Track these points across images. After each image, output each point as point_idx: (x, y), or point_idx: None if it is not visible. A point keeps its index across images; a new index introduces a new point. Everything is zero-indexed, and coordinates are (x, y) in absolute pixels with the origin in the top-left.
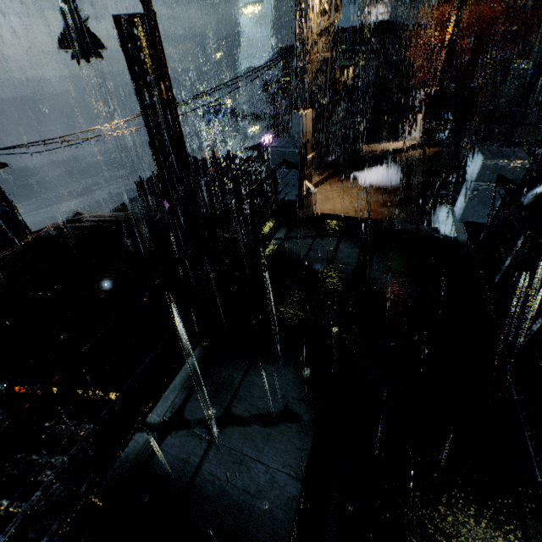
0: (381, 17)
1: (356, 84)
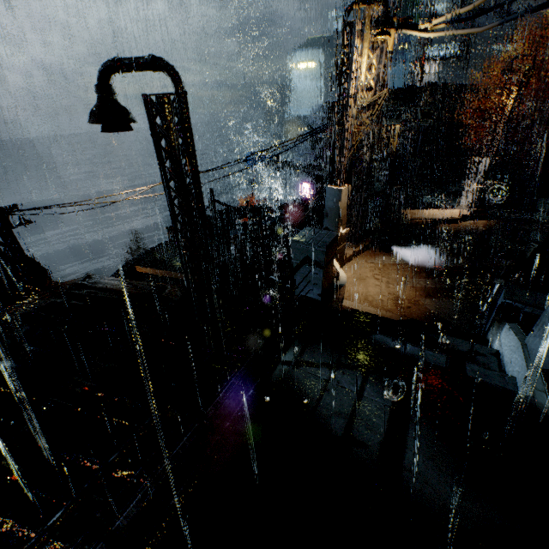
0: (431, 77)
1: (402, 152)
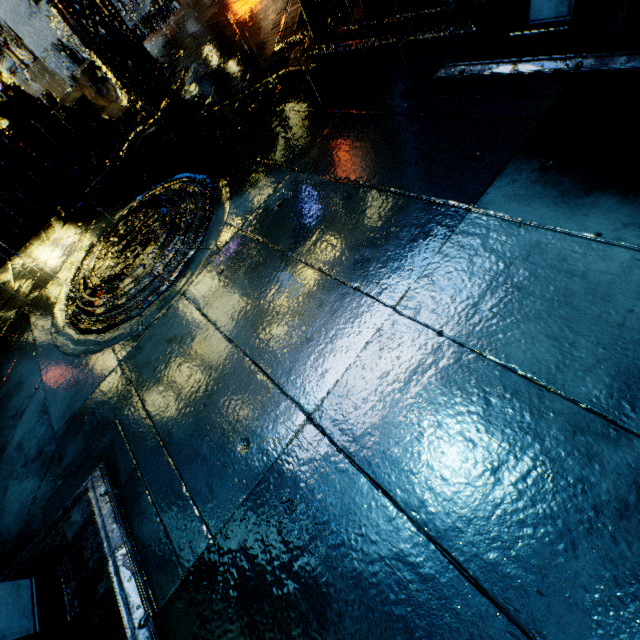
0: None
1: None
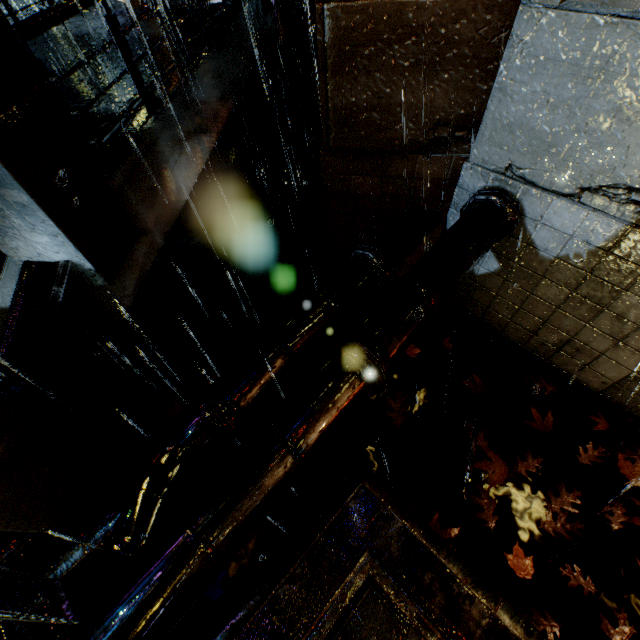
0: None
1: None
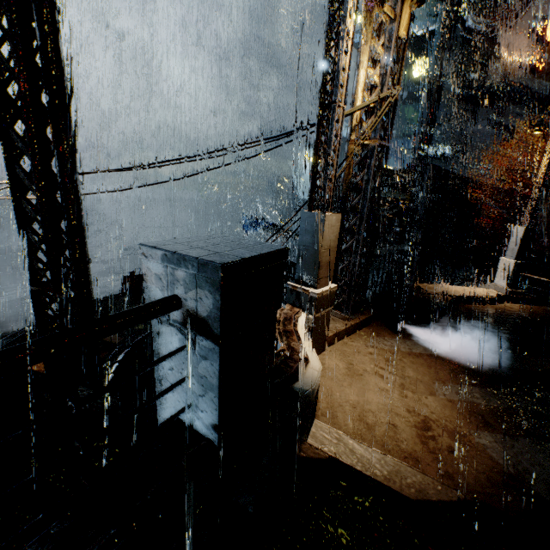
0: None
1: (413, 203)
